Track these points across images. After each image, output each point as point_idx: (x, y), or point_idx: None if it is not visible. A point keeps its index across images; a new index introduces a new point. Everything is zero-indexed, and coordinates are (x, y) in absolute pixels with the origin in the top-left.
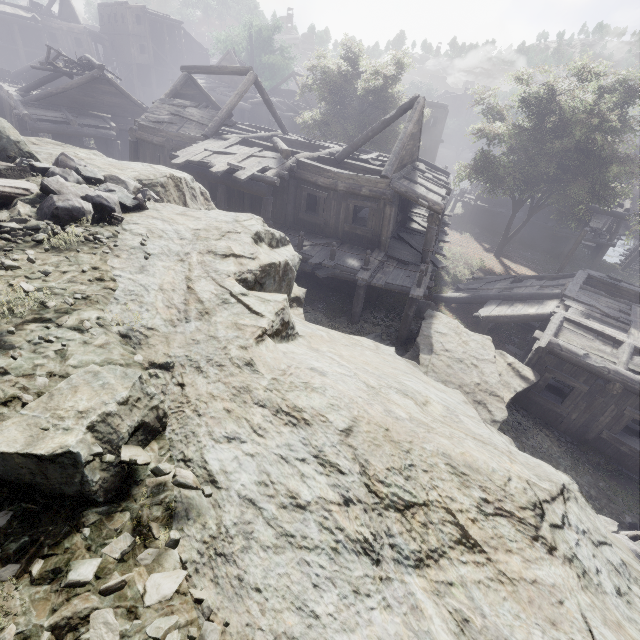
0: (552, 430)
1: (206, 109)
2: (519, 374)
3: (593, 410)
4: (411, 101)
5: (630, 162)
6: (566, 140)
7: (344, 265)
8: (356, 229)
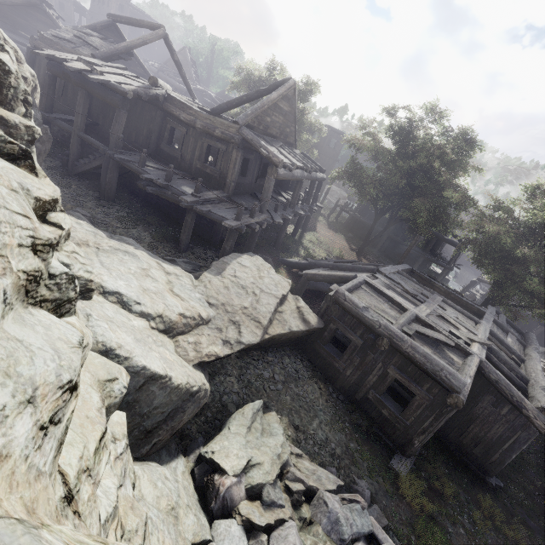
0: (328, 385)
1: (110, 43)
2: (303, 317)
3: (364, 367)
4: (284, 80)
5: (460, 192)
6: (413, 161)
7: (176, 188)
8: (206, 167)
